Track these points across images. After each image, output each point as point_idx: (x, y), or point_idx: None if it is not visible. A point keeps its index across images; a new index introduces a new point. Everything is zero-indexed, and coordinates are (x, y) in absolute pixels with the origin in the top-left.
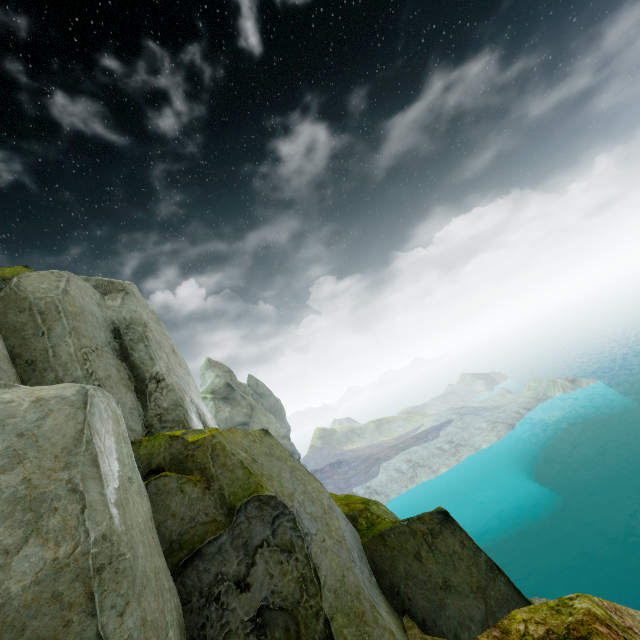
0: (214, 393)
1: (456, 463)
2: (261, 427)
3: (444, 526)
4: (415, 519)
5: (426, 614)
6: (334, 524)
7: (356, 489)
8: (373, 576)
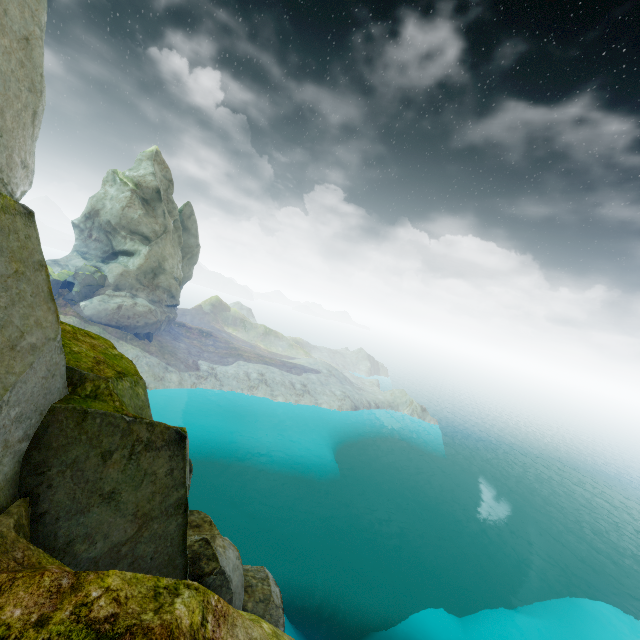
0: (138, 187)
1: (294, 402)
2: (161, 253)
3: (169, 446)
4: (145, 422)
5: (55, 509)
6: (12, 366)
7: (202, 363)
8: (27, 443)
